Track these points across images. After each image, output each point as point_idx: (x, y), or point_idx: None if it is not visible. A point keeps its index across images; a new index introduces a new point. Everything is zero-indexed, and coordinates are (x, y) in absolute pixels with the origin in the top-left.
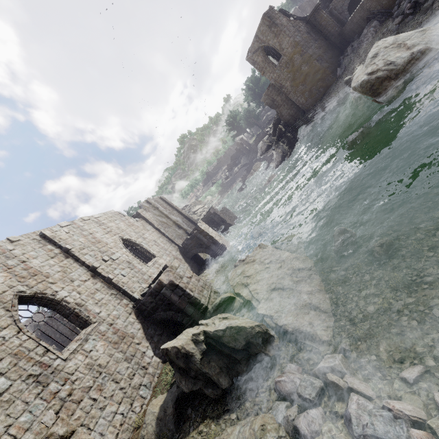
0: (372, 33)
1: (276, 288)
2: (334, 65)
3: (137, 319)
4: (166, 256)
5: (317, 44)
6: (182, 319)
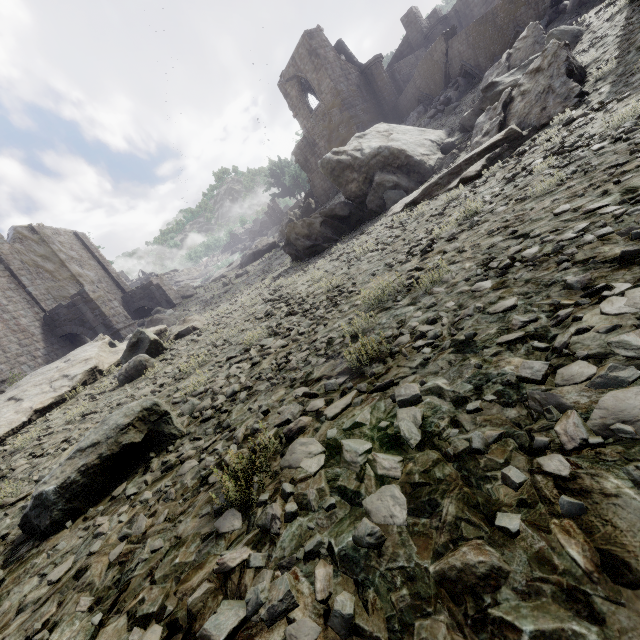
0: (413, 120)
1: (13, 399)
2: None
3: None
4: None
5: (365, 107)
6: None
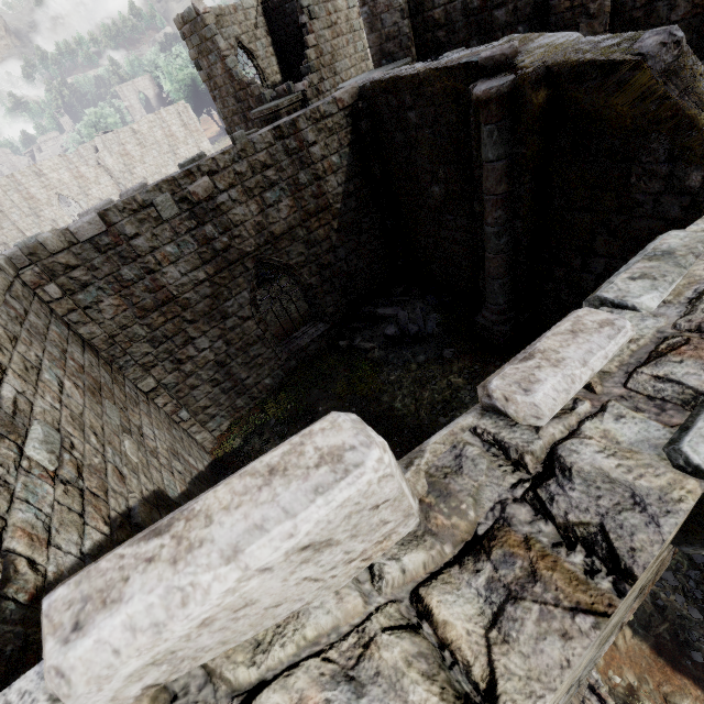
0: None
1: None
2: None
3: None
4: None
5: None
6: None
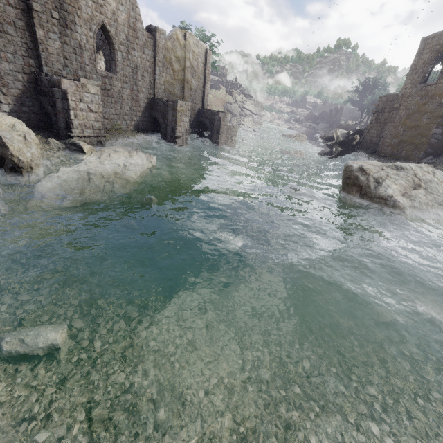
0: None
1: (89, 173)
2: (438, 150)
3: (27, 83)
4: (129, 87)
5: None
6: (54, 123)
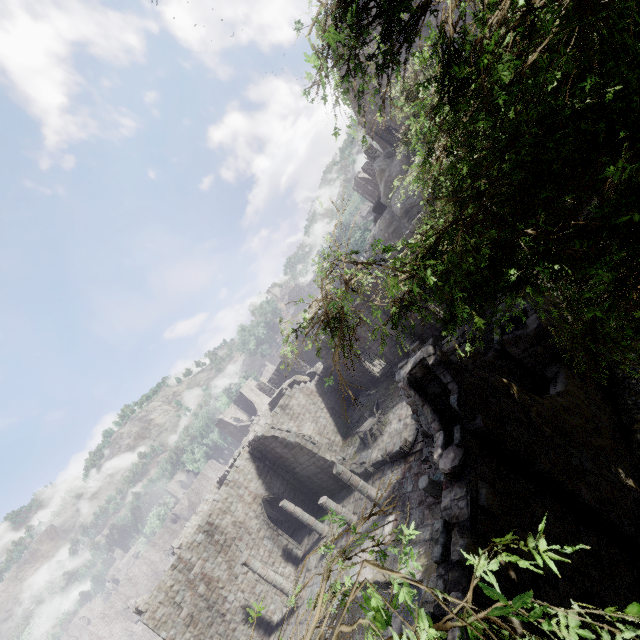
0: None
1: None
2: None
3: None
4: None
5: None
6: None
